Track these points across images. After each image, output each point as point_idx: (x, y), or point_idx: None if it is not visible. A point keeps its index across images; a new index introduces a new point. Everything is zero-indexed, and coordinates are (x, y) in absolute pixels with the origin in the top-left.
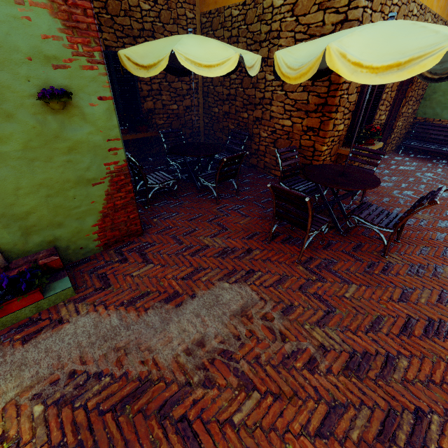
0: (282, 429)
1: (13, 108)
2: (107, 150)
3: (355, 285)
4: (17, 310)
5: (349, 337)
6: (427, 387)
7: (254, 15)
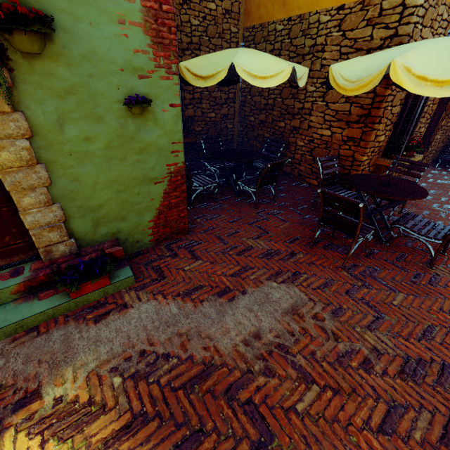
0: (344, 422)
1: (103, 112)
2: (170, 152)
3: (403, 293)
4: (89, 292)
5: (401, 342)
6: None
7: (299, 30)
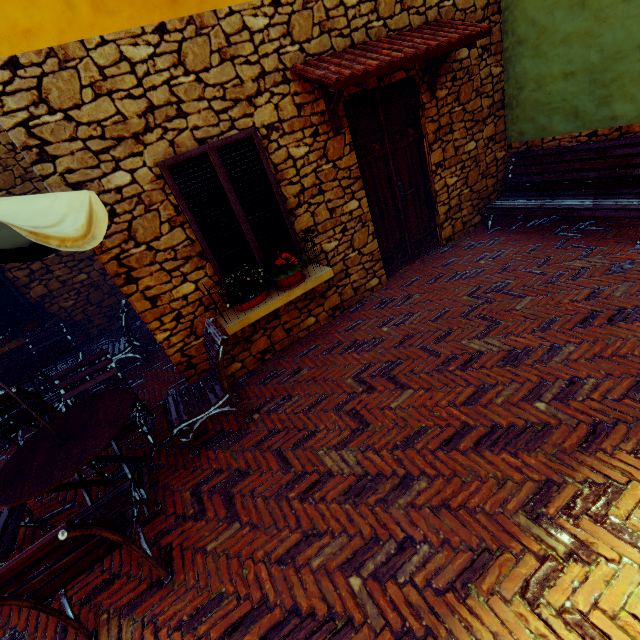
0: None
1: None
2: None
3: None
4: None
5: None
6: None
7: None
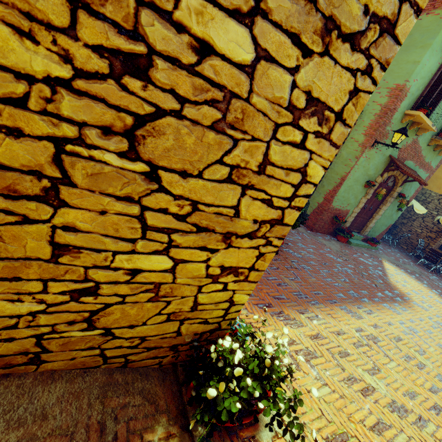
0: (438, 288)
1: (393, 209)
2: (393, 221)
3: None
4: (373, 246)
5: None
6: None
7: (420, 192)
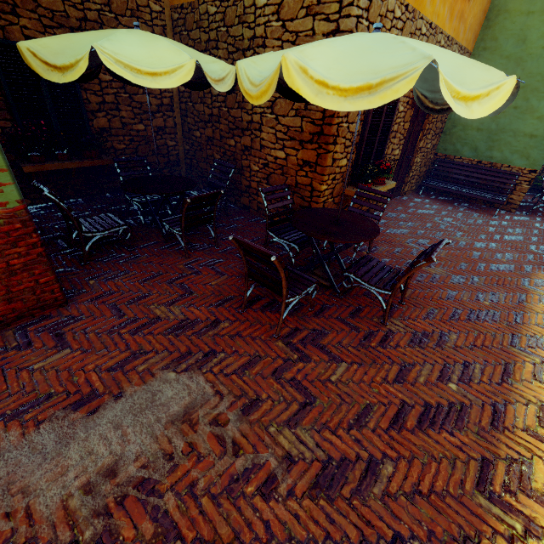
0: None
1: None
2: None
3: (346, 363)
4: None
5: (327, 438)
6: (412, 501)
7: (234, 15)
